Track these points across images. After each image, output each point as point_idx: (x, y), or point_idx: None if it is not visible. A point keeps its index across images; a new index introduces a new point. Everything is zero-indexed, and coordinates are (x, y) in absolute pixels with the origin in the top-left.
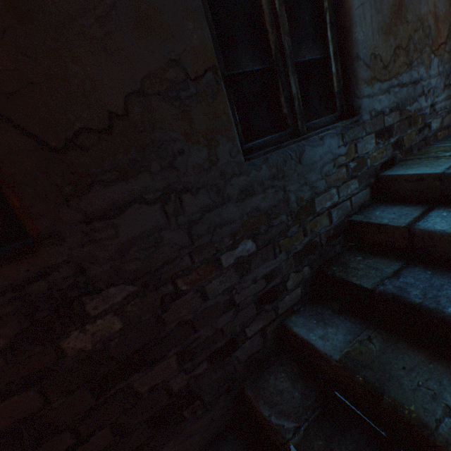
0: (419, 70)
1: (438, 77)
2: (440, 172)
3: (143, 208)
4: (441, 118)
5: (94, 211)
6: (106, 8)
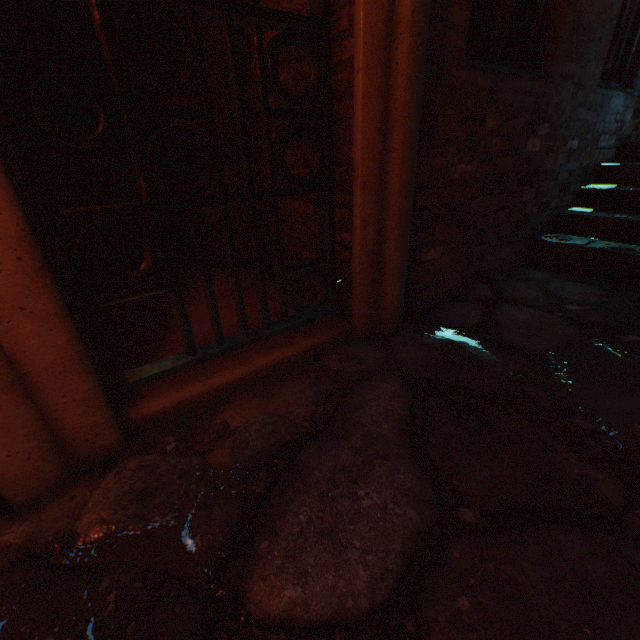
0: None
1: None
2: None
3: (570, 85)
4: None
5: (563, 74)
6: None
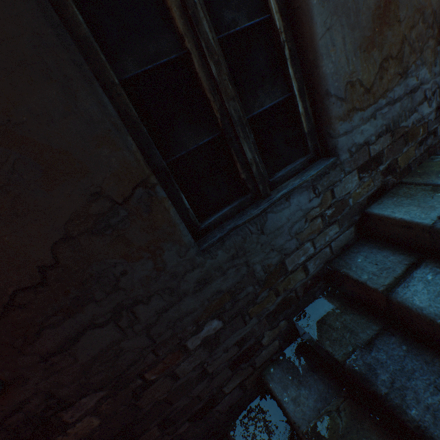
0: (419, 73)
1: None
2: (429, 224)
3: (96, 331)
4: None
5: (49, 349)
6: (6, 174)
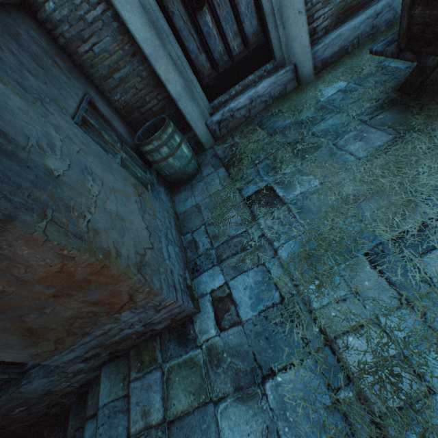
0: (104, 327)
1: (141, 313)
2: (99, 406)
3: None
4: (170, 319)
5: None
6: None
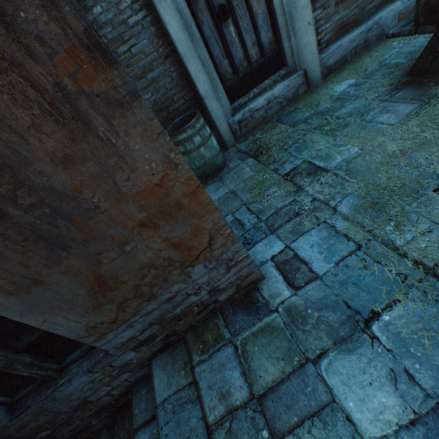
0: (172, 289)
1: (212, 270)
2: (157, 403)
3: None
4: (236, 285)
5: None
6: None
